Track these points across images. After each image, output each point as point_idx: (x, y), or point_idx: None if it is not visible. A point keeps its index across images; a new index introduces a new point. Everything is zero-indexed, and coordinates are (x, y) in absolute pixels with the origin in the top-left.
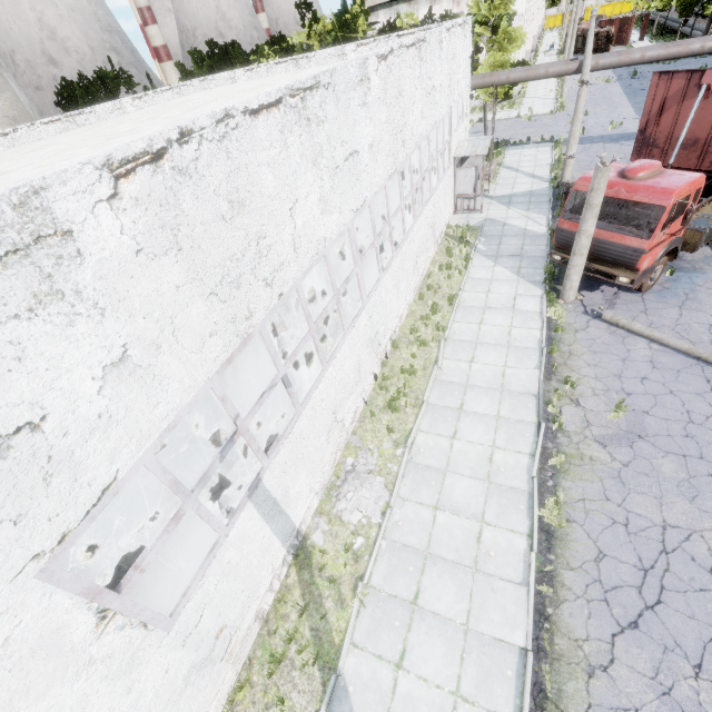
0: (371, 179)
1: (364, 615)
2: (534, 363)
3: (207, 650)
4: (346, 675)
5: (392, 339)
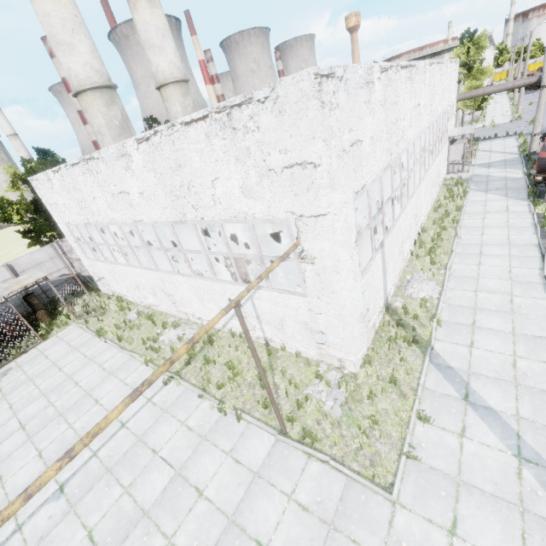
0: (422, 122)
1: (440, 330)
2: (531, 232)
3: (364, 312)
4: (436, 350)
5: (421, 227)
